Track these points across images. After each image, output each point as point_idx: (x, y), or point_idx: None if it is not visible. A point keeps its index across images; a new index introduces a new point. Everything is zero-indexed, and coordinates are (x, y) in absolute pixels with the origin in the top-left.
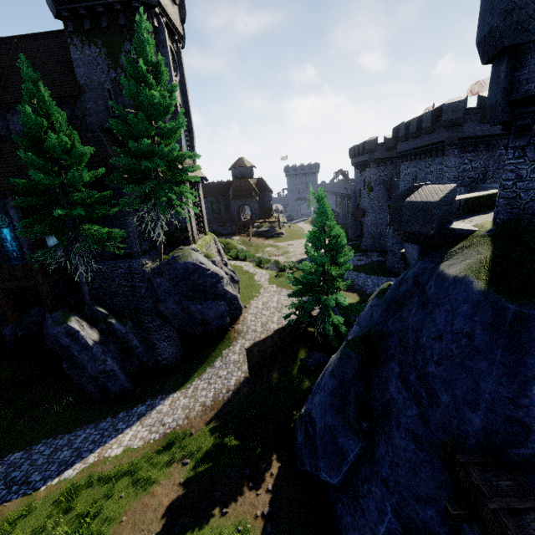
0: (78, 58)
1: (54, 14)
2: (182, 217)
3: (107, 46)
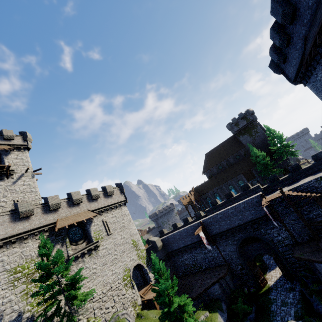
0: (242, 139)
1: (234, 134)
2: (288, 162)
3: (248, 133)
